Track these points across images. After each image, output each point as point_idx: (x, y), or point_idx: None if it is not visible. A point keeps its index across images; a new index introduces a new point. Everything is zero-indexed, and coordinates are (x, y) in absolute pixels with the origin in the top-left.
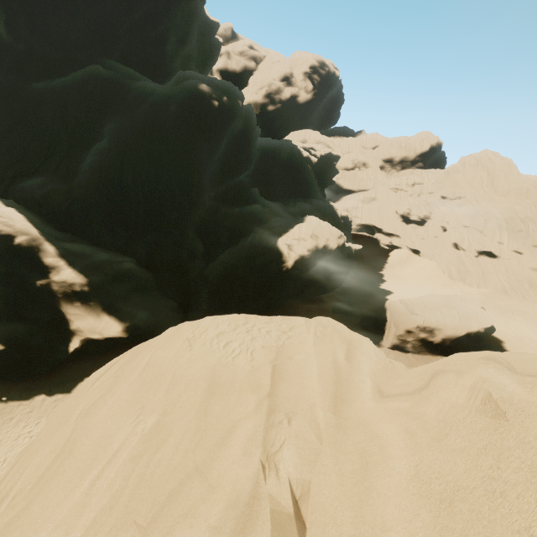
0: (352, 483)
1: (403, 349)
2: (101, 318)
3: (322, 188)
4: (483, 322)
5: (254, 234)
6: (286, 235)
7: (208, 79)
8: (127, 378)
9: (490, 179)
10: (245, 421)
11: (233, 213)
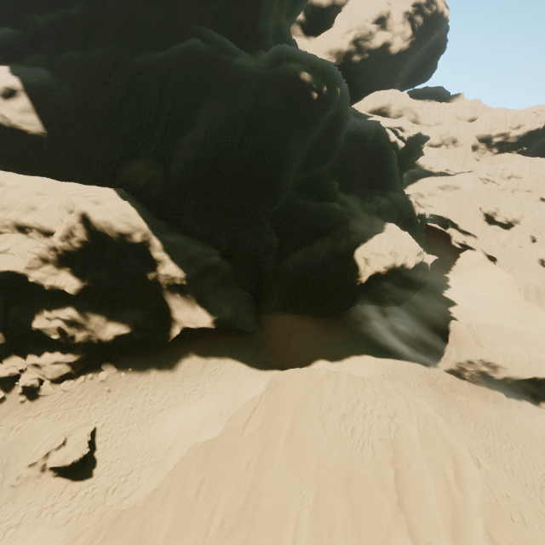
0: None
1: (459, 375)
2: (195, 309)
3: (401, 173)
4: None
5: (331, 238)
6: (364, 247)
7: (307, 57)
8: (276, 440)
9: None
10: (396, 541)
11: (310, 208)
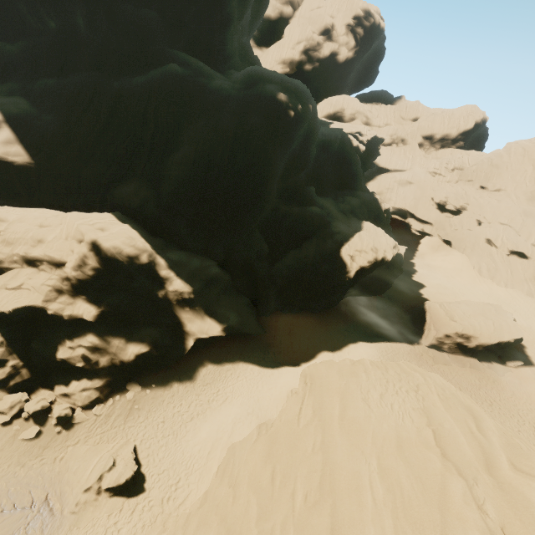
0: (532, 529)
1: (439, 348)
2: (205, 320)
3: (363, 172)
4: (514, 335)
5: (317, 240)
6: (349, 245)
7: (279, 78)
8: (331, 424)
9: (534, 174)
10: (452, 481)
11: (293, 213)
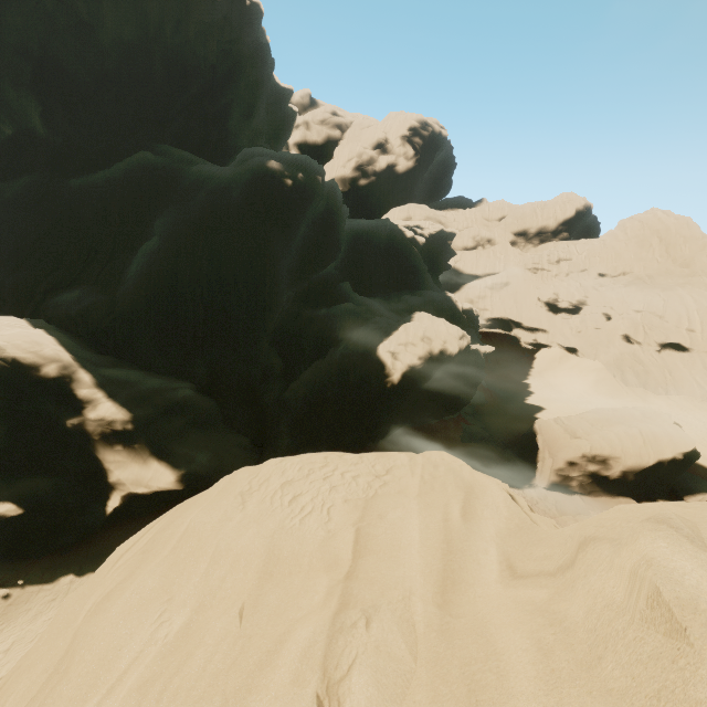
0: None
1: (566, 489)
2: (149, 465)
3: (435, 275)
4: (680, 445)
5: (347, 341)
6: (388, 339)
7: (279, 154)
8: (158, 554)
9: (664, 246)
10: (302, 624)
11: (319, 316)
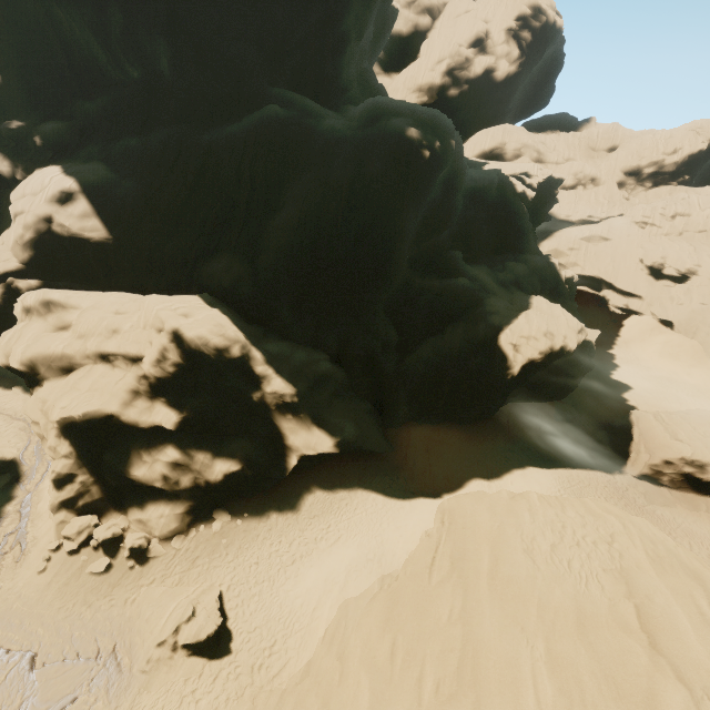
0: None
1: (655, 481)
2: (312, 431)
3: (533, 228)
4: None
5: (464, 323)
6: (510, 330)
7: (409, 108)
8: (477, 583)
9: None
10: (665, 688)
11: (431, 288)
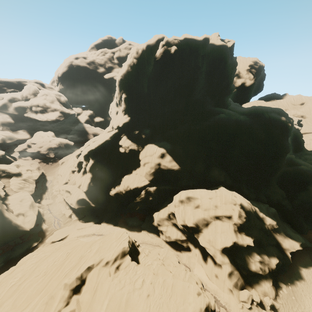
0: None
1: None
2: (288, 240)
3: None
4: None
5: None
6: None
7: (269, 109)
8: None
9: None
10: None
11: (288, 171)
